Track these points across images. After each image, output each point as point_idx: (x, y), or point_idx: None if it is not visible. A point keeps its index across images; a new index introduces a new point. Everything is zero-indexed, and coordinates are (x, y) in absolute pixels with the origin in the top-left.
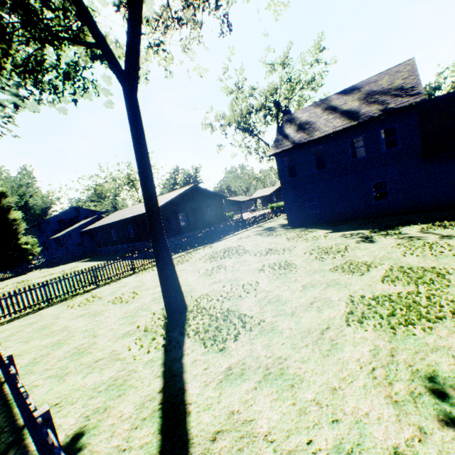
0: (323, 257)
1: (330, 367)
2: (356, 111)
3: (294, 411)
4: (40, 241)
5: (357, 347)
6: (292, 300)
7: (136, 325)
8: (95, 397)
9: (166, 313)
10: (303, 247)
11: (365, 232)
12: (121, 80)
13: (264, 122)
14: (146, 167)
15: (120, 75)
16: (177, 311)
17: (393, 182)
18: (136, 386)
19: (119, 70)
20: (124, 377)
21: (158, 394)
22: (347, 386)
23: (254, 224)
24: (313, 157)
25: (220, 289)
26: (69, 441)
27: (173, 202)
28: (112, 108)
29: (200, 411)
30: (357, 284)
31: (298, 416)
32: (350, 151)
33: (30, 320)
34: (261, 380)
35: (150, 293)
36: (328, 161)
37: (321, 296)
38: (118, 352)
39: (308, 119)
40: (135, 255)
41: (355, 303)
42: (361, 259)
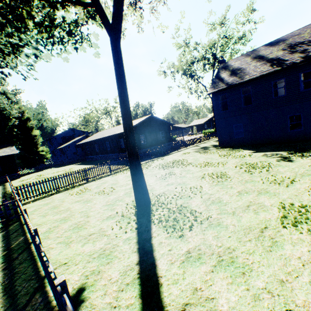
0: (252, 171)
1: (275, 261)
2: (280, 59)
3: (249, 296)
4: (51, 150)
5: (295, 246)
6: (231, 202)
7: (115, 211)
8: (91, 261)
9: (135, 204)
10: (233, 162)
11: (283, 153)
12: (109, 32)
13: (203, 70)
14: (125, 98)
15: (108, 28)
16: (144, 204)
17: (307, 115)
18: (119, 257)
19: (108, 24)
20: (110, 249)
21: (136, 266)
22: (293, 280)
23: (192, 144)
24: (242, 95)
25: (173, 190)
26: (75, 293)
27: (137, 126)
28: (99, 57)
29: (170, 284)
30: (285, 193)
31: (254, 301)
32: (273, 91)
33: (46, 202)
34: (216, 265)
35: (123, 189)
36: (254, 98)
37: (255, 201)
38: (104, 230)
39: (239, 66)
40: (111, 162)
41: (286, 209)
42: (284, 174)
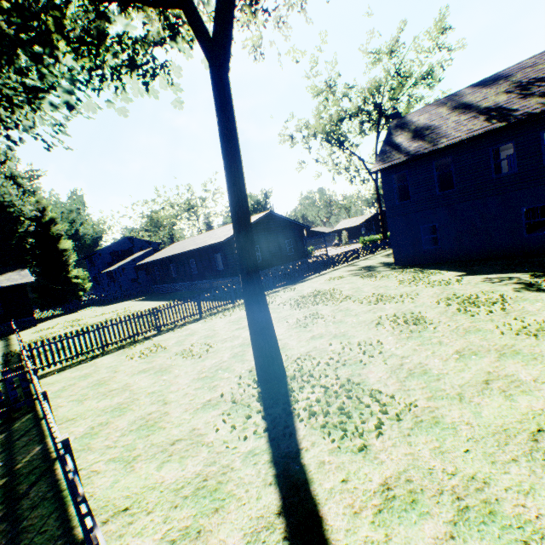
0: (472, 310)
1: None
2: (504, 108)
3: None
4: (91, 275)
5: None
6: (449, 374)
7: (218, 392)
8: (180, 506)
9: (256, 378)
10: (430, 294)
11: (522, 276)
12: (209, 52)
13: (359, 132)
14: (239, 176)
15: (207, 45)
16: (274, 377)
17: None
18: (239, 496)
19: (206, 37)
20: (217, 476)
21: (278, 519)
22: None
23: (344, 261)
24: (435, 173)
25: (326, 348)
26: None
27: None
28: (182, 108)
29: None
30: None
31: None
32: (493, 164)
33: (83, 372)
34: (456, 521)
35: (227, 347)
36: (457, 178)
37: (499, 372)
38: (201, 433)
39: (427, 122)
40: (202, 296)
41: None
42: (538, 315)
